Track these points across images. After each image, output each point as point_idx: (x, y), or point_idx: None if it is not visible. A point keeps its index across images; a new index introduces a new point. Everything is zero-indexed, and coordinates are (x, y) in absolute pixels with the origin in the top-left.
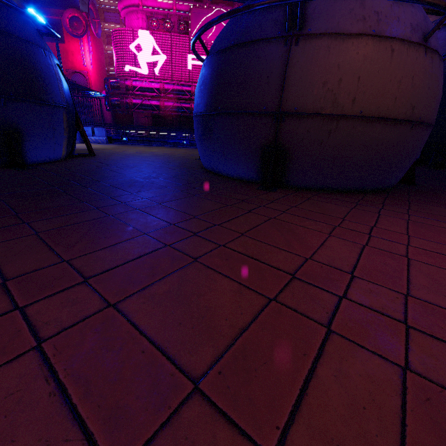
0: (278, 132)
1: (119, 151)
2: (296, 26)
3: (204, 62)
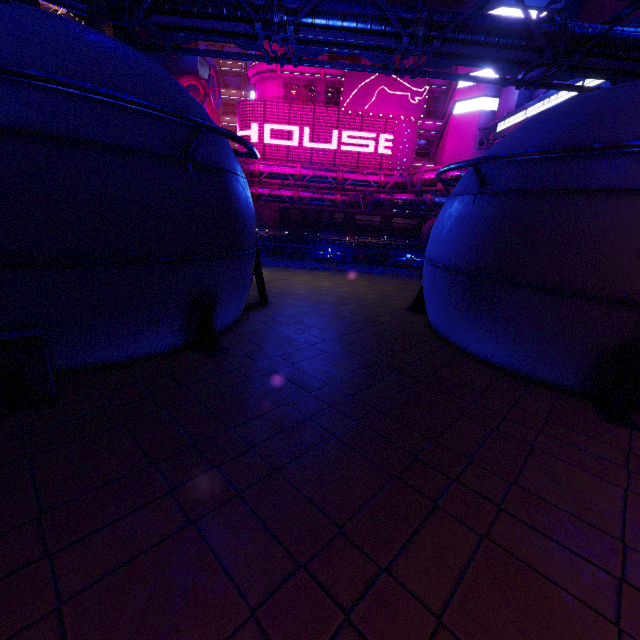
0: None
1: (285, 288)
2: None
3: (471, 195)
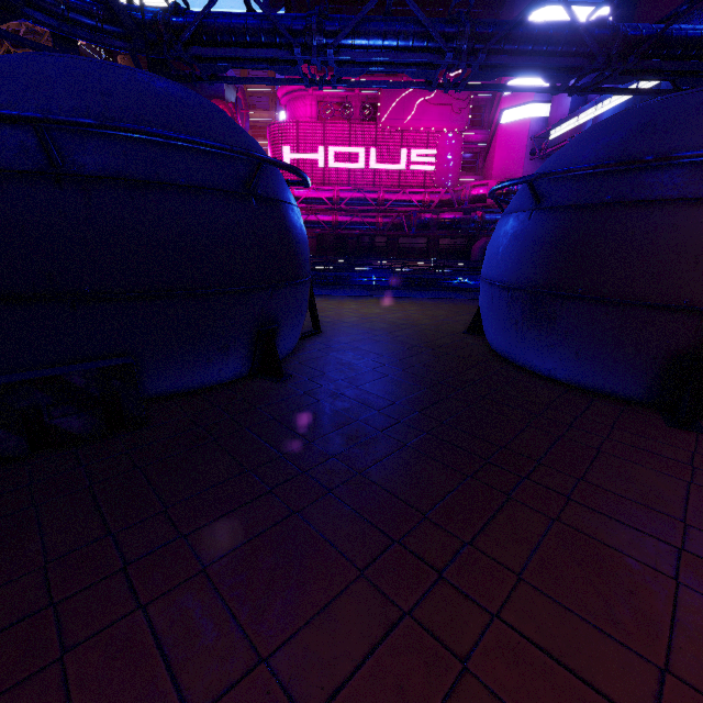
0: None
1: (335, 317)
2: None
3: (526, 212)
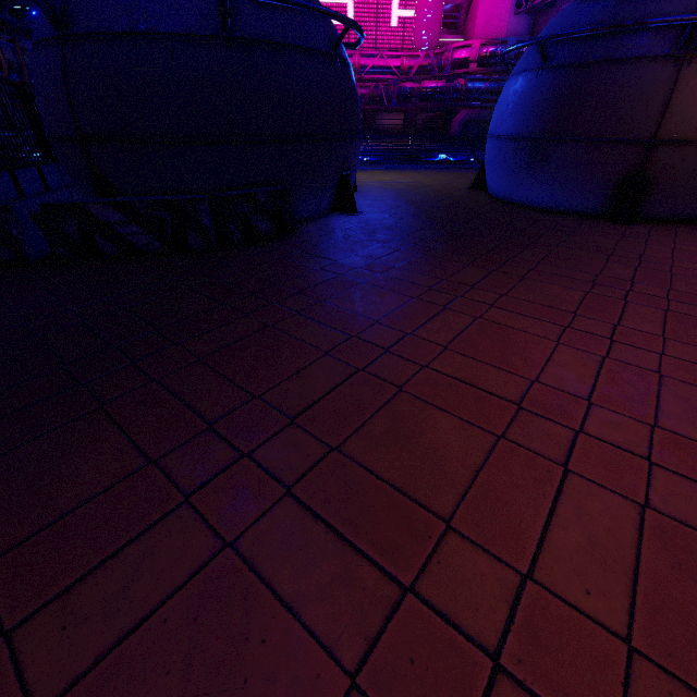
0: (646, 161)
1: (357, 183)
2: (690, 44)
3: (534, 71)
